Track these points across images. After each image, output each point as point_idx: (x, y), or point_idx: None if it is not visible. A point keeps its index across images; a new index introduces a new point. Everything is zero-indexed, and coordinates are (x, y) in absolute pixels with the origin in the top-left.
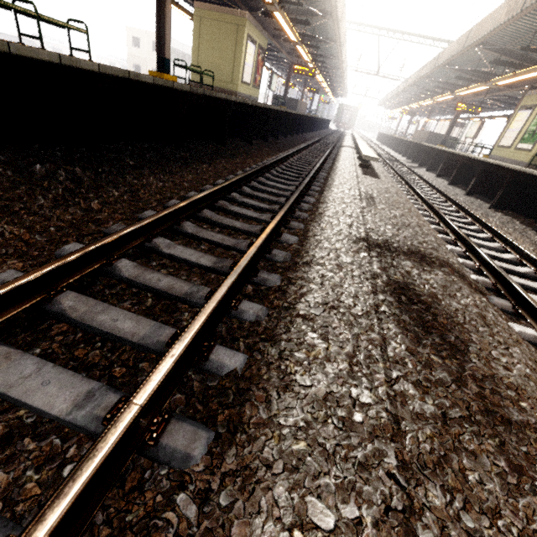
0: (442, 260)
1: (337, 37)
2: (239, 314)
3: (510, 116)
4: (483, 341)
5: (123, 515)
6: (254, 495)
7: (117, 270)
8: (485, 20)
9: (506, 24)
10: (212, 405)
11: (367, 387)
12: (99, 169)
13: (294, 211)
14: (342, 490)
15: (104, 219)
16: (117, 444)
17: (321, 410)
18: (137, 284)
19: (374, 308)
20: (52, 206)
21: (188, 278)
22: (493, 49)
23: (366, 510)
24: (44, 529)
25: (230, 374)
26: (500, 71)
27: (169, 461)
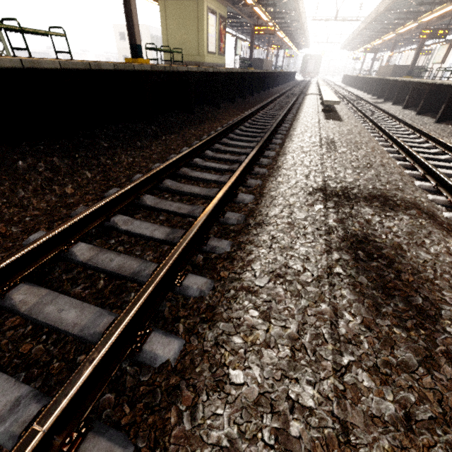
0: (408, 201)
1: None
2: (183, 290)
3: None
4: None
5: None
6: None
7: (72, 255)
8: None
9: None
10: (139, 408)
11: (311, 381)
12: (76, 156)
13: (252, 167)
14: None
15: (75, 202)
16: None
17: (250, 421)
18: (91, 267)
19: (327, 270)
20: (31, 197)
21: (142, 252)
22: None
23: None
24: None
25: (162, 366)
26: None
27: None
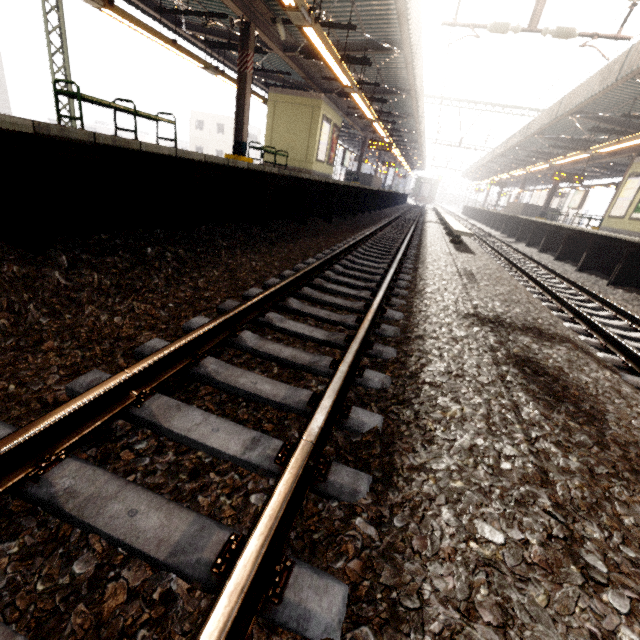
0: (562, 336)
1: (415, 112)
2: (364, 381)
3: (619, 184)
4: (621, 412)
5: (310, 534)
6: (424, 520)
7: (242, 341)
8: (577, 90)
9: (601, 93)
10: (362, 456)
11: (509, 443)
12: (197, 250)
13: (392, 288)
14: (505, 519)
15: (212, 296)
16: (304, 468)
17: (470, 458)
18: (261, 354)
19: (499, 378)
20: (165, 285)
21: (304, 350)
22: (590, 117)
23: (530, 535)
24: (273, 517)
25: (371, 431)
26: (600, 138)
27: (339, 496)
